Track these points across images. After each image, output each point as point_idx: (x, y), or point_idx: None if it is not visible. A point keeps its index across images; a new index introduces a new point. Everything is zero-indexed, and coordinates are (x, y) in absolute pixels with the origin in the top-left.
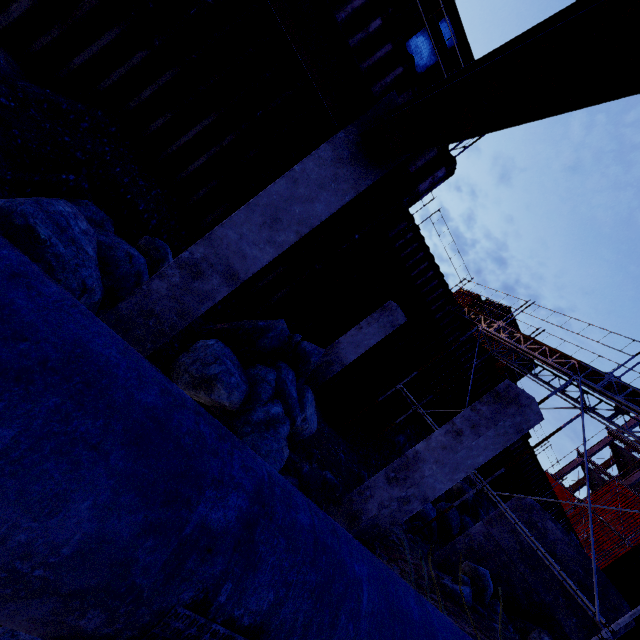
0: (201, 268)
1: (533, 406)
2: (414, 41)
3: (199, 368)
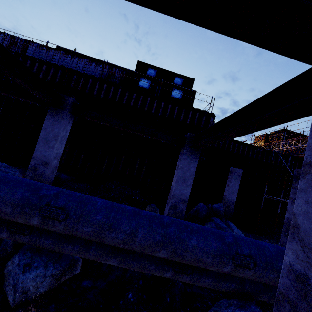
0: (176, 205)
1: None
2: (173, 93)
3: None
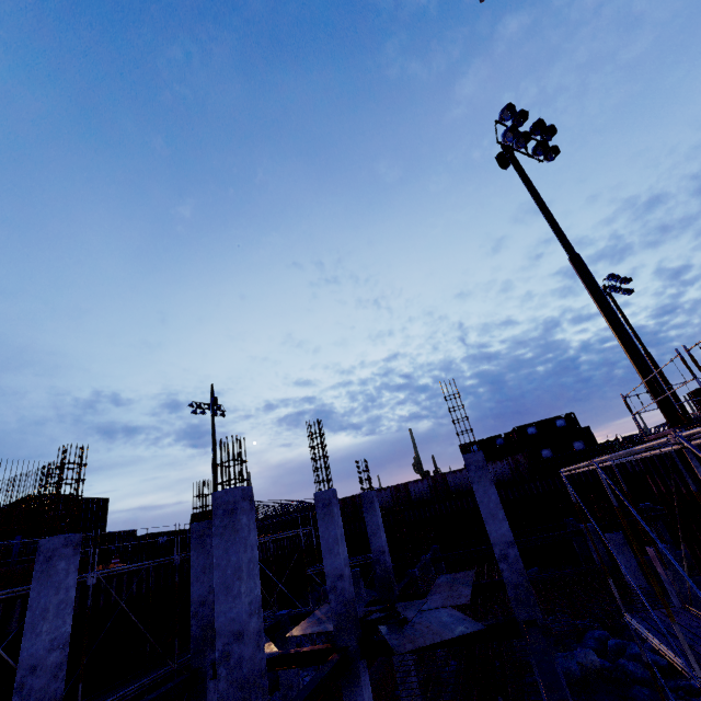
0: None
1: None
2: (575, 447)
3: None
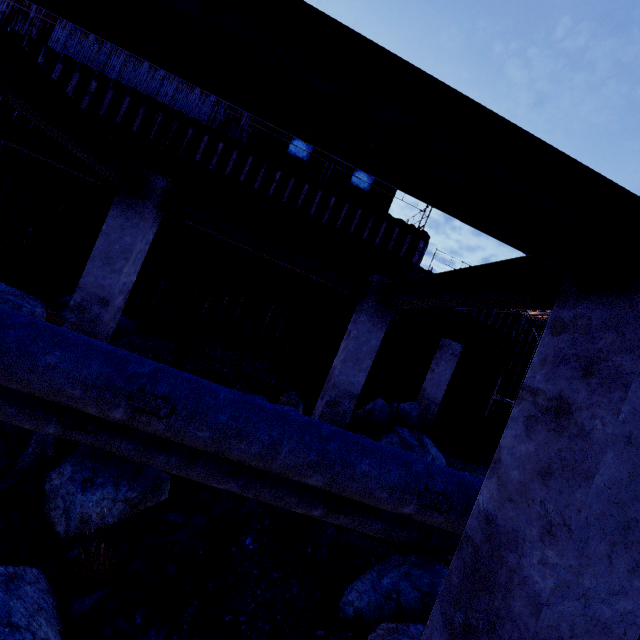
0: (337, 401)
1: None
2: (354, 178)
3: None
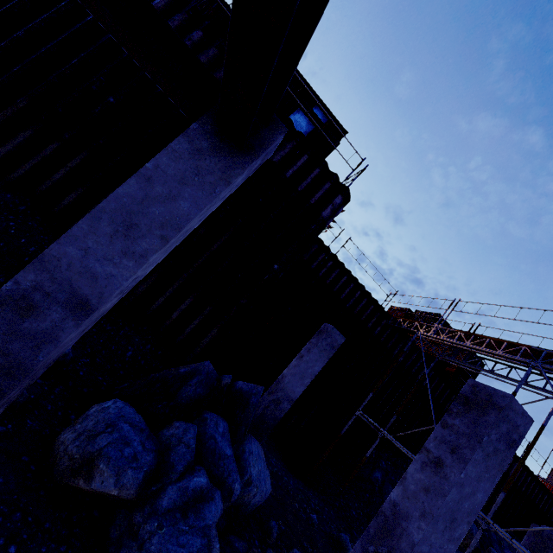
0: (33, 301)
1: (514, 406)
2: (292, 118)
3: (81, 444)
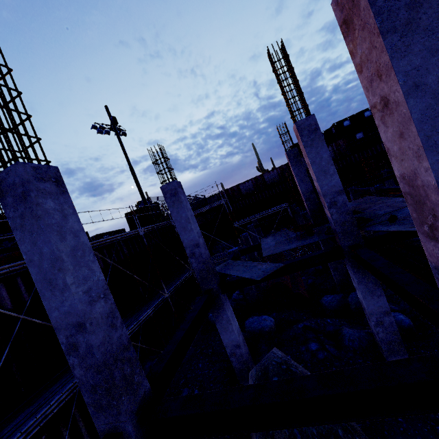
0: None
1: None
2: None
3: None
